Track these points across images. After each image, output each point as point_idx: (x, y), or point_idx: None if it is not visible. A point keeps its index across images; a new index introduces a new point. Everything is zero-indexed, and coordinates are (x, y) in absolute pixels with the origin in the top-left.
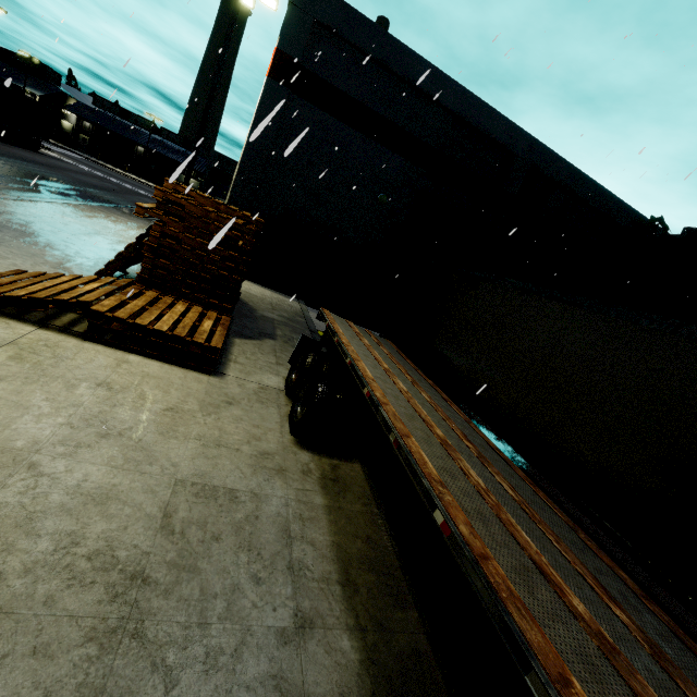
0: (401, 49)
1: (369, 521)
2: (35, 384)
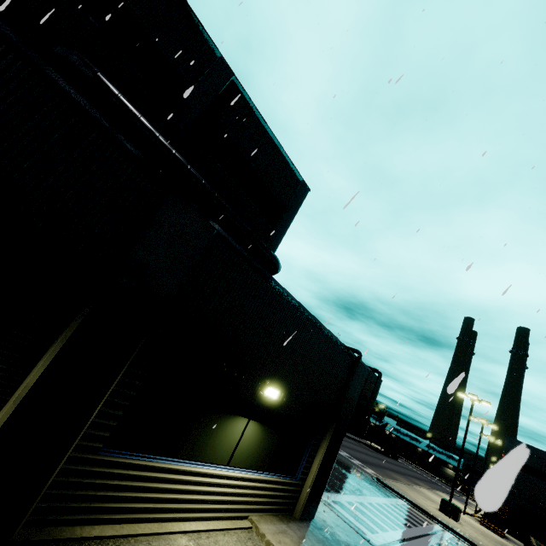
0: None
1: None
2: (479, 525)
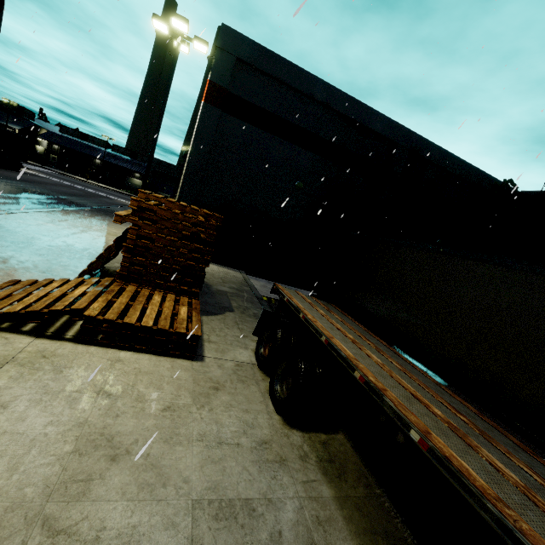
0: (303, 74)
1: (377, 507)
2: (38, 406)
